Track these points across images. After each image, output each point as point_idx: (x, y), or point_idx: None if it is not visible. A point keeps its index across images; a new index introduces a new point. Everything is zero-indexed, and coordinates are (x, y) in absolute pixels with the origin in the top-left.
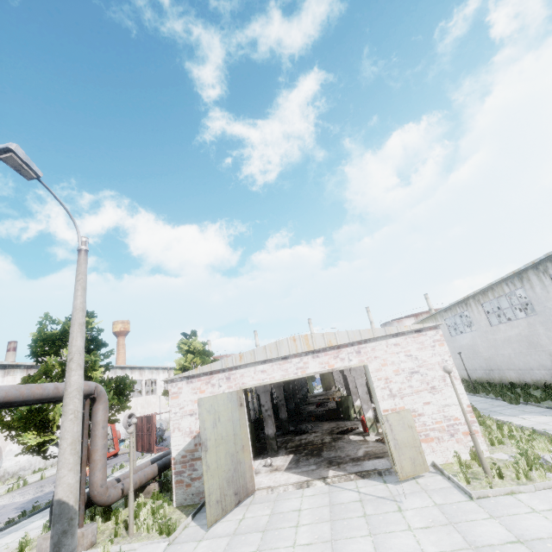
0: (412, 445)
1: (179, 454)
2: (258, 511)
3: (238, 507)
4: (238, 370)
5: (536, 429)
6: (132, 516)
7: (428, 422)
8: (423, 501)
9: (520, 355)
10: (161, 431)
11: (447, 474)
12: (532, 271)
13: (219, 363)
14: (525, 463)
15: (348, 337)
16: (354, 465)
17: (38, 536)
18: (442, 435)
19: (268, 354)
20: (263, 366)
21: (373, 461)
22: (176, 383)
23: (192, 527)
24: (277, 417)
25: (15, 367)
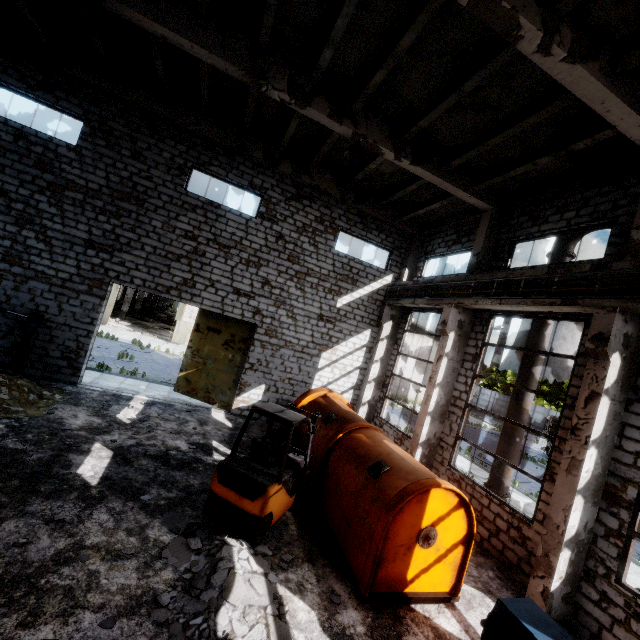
0: (184, 334)
1: None
2: (107, 328)
3: None
4: None
5: None
6: None
7: None
8: (173, 346)
9: None
10: None
11: None
12: None
13: None
14: None
15: None
16: (159, 335)
17: None
18: None
19: None
20: None
21: (169, 338)
22: None
23: None
24: (132, 307)
25: None
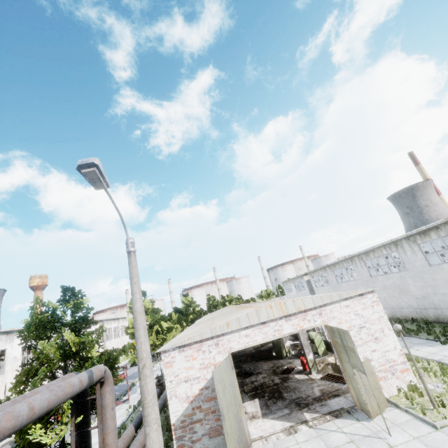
0: (375, 387)
1: (178, 419)
2: None
3: None
4: (225, 336)
5: (435, 360)
6: None
7: (376, 365)
8: (402, 436)
9: (393, 298)
10: None
11: (404, 408)
12: (405, 240)
13: (209, 332)
14: None
15: (313, 303)
16: (321, 405)
17: None
18: (386, 375)
19: (251, 321)
20: (246, 331)
21: (334, 400)
22: (169, 353)
23: None
24: None
25: None
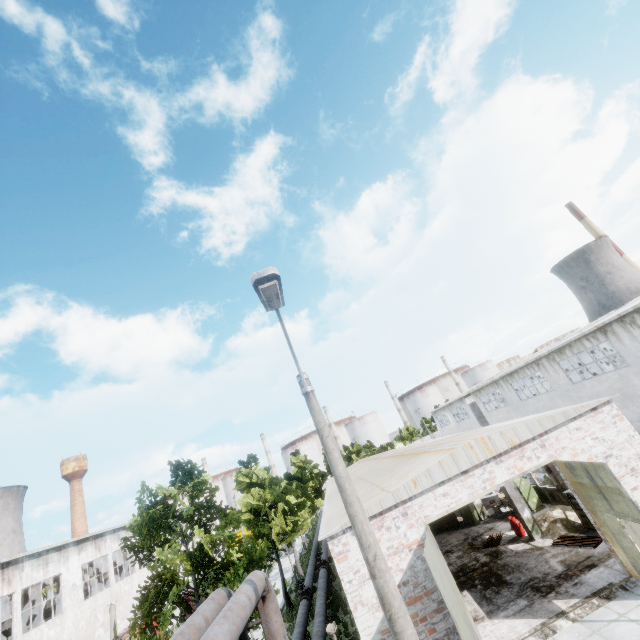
0: None
1: (374, 639)
2: None
3: None
4: (414, 500)
5: None
6: None
7: None
8: None
9: None
10: None
11: None
12: (617, 323)
13: (390, 497)
14: None
15: (529, 431)
16: (574, 585)
17: None
18: None
19: (447, 472)
20: (442, 487)
21: (592, 574)
22: (337, 538)
23: None
24: None
25: None
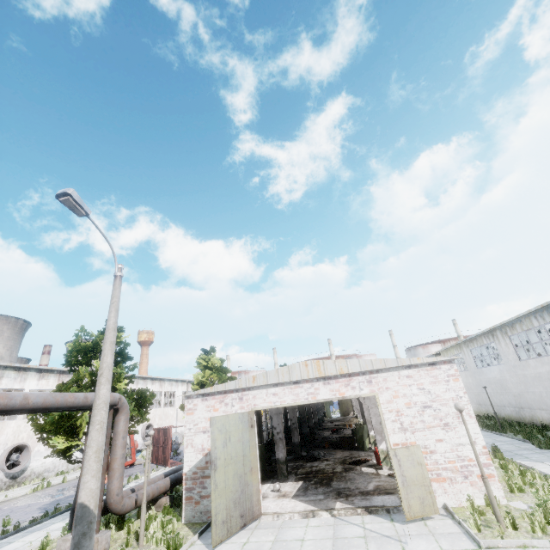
0: (421, 483)
1: (191, 470)
2: (262, 536)
3: (243, 530)
4: (251, 391)
5: None
6: (143, 527)
7: (440, 460)
8: (428, 544)
9: None
10: (176, 445)
11: (457, 519)
12: None
13: (233, 383)
14: (542, 515)
15: (360, 366)
16: (362, 499)
17: (57, 538)
18: (455, 476)
19: (280, 378)
20: (275, 389)
21: (382, 497)
22: (192, 399)
23: (198, 545)
24: (290, 441)
25: (50, 372)
